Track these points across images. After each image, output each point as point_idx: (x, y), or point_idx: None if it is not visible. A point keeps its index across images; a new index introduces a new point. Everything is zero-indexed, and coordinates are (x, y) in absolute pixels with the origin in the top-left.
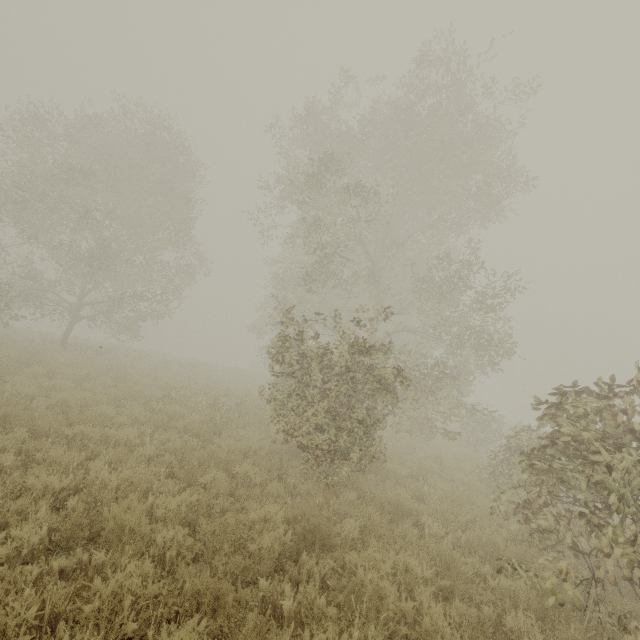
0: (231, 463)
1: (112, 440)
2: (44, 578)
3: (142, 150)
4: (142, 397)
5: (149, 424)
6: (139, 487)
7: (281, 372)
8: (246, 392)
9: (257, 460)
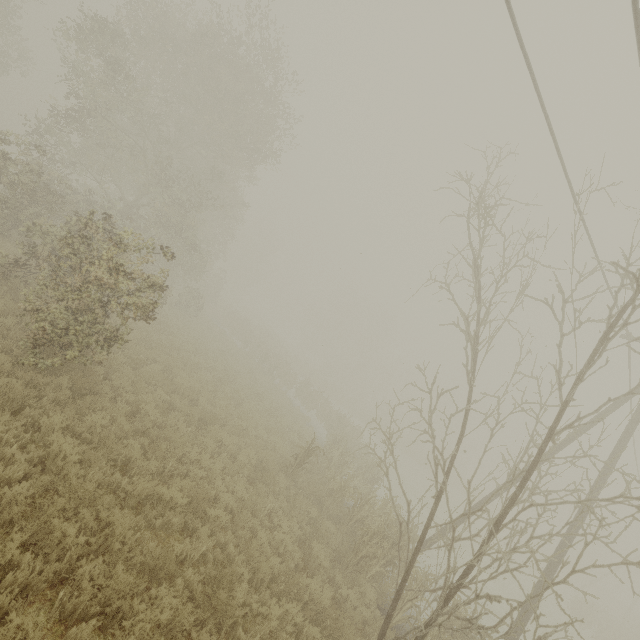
0: None
1: None
2: None
3: None
4: None
5: None
6: None
7: None
8: None
9: None
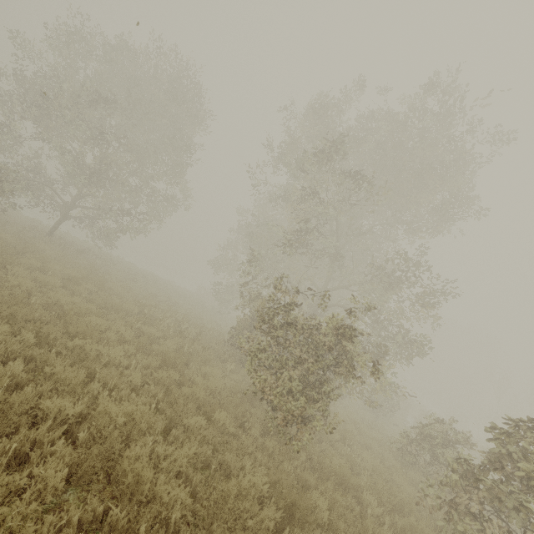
0: (203, 402)
1: (104, 357)
2: (63, 530)
3: (165, 89)
4: (123, 312)
5: (130, 342)
6: (139, 425)
7: (260, 329)
8: (200, 320)
9: (222, 401)
